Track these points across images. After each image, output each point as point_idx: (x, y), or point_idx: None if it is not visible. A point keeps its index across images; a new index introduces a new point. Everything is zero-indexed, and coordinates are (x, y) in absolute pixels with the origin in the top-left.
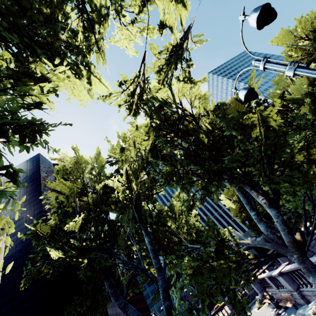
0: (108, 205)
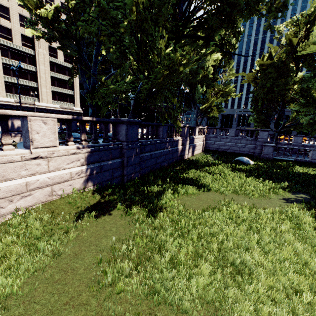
0: (86, 3)
